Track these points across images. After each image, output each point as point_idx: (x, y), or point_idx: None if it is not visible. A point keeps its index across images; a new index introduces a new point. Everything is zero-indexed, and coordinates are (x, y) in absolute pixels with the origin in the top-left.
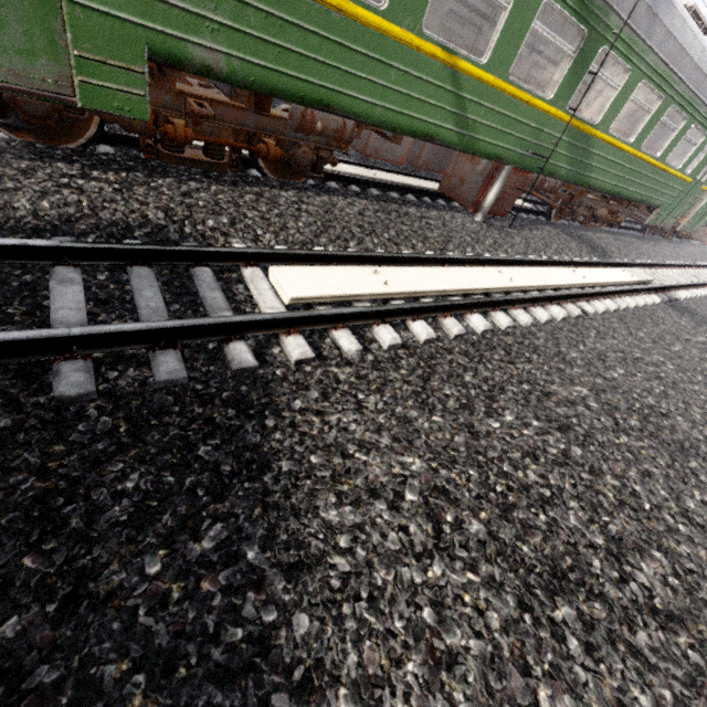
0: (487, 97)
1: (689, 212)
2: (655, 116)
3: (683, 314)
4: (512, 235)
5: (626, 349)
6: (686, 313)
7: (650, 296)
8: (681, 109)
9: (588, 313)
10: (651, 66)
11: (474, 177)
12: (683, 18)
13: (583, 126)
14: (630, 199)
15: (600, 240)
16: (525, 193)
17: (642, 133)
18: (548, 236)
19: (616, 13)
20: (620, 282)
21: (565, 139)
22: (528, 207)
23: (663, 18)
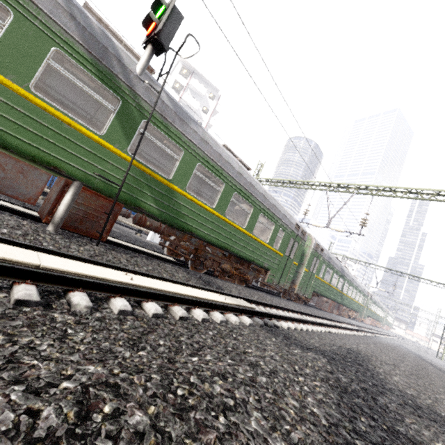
0: (4, 94)
1: (297, 281)
2: (225, 195)
3: (277, 336)
4: (85, 246)
5: (48, 355)
6: (283, 336)
7: (241, 317)
8: (244, 198)
9: (73, 304)
10: (201, 156)
11: (54, 194)
12: (214, 140)
13: (156, 175)
14: (239, 256)
15: (225, 284)
16: (108, 214)
17: (220, 204)
18: (153, 264)
19: (146, 102)
20: (202, 298)
21: (139, 179)
22: (173, 260)
23: (194, 128)
